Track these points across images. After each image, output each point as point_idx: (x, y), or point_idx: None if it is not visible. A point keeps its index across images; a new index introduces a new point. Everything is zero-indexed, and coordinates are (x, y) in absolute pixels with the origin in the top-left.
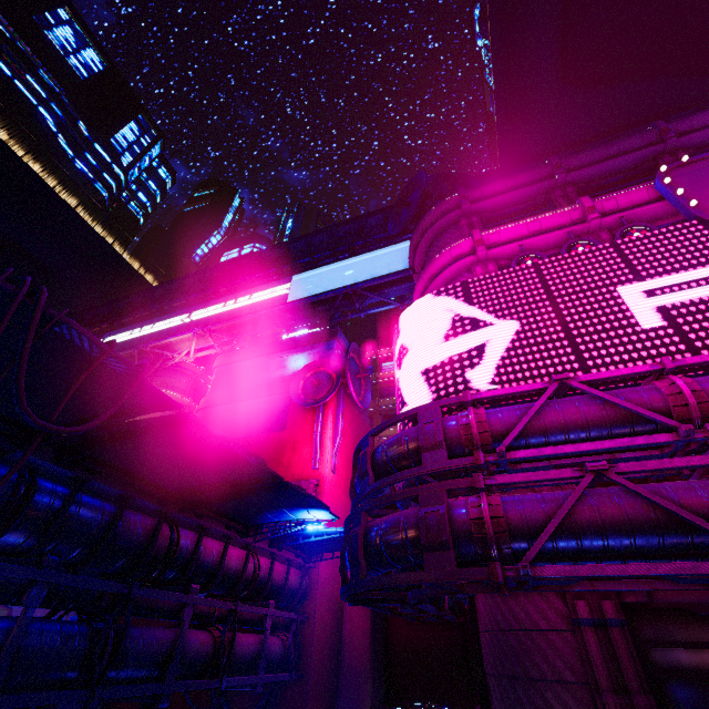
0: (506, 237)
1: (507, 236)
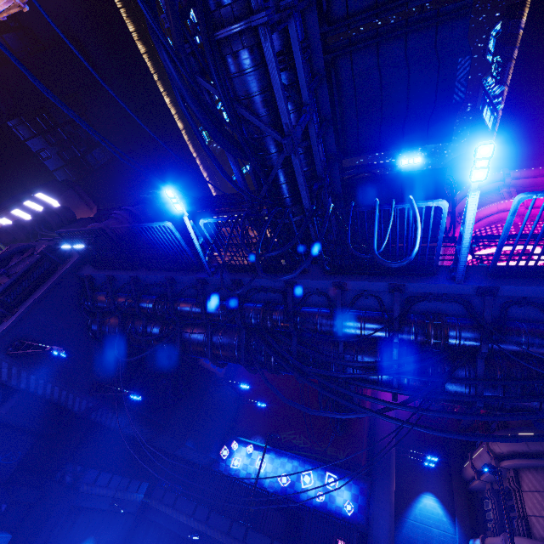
0: (540, 204)
1: (541, 203)
